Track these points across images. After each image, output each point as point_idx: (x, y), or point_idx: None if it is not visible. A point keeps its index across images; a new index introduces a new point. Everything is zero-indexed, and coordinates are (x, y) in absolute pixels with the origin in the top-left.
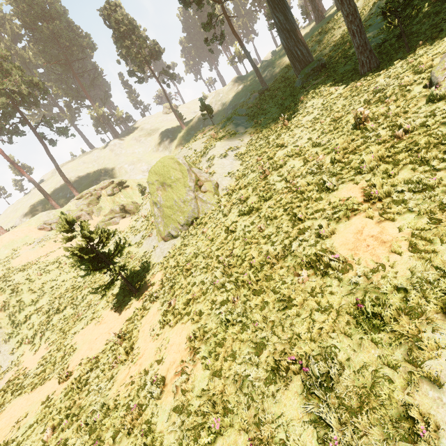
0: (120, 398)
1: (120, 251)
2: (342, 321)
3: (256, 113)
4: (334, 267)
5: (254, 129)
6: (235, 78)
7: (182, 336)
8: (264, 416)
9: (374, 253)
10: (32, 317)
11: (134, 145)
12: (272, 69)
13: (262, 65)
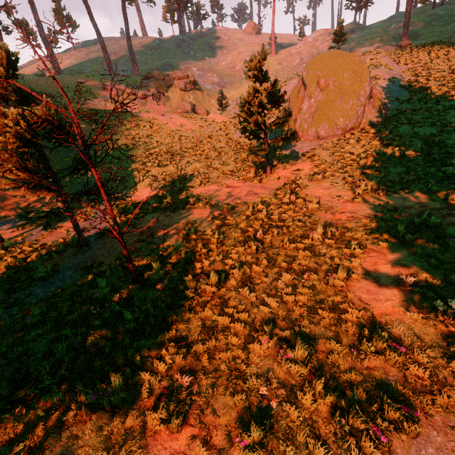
0: (349, 226)
1: (281, 122)
2: None
3: (409, 60)
4: None
5: (411, 72)
6: (355, 23)
7: (414, 199)
8: None
9: None
10: (125, 161)
11: (206, 51)
12: (413, 28)
13: (398, 19)
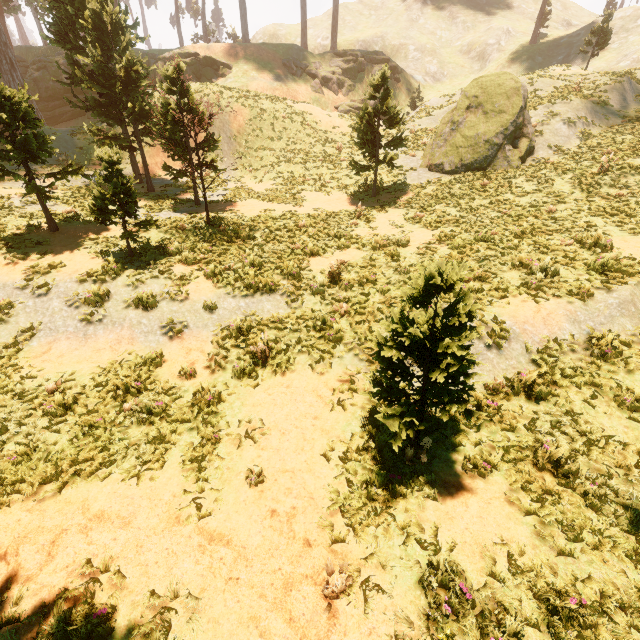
0: (362, 238)
1: (395, 144)
2: (577, 264)
3: None
4: (599, 246)
5: (635, 114)
6: None
7: (427, 234)
8: (491, 270)
9: (637, 254)
10: (263, 152)
11: (443, 20)
12: None
13: None
